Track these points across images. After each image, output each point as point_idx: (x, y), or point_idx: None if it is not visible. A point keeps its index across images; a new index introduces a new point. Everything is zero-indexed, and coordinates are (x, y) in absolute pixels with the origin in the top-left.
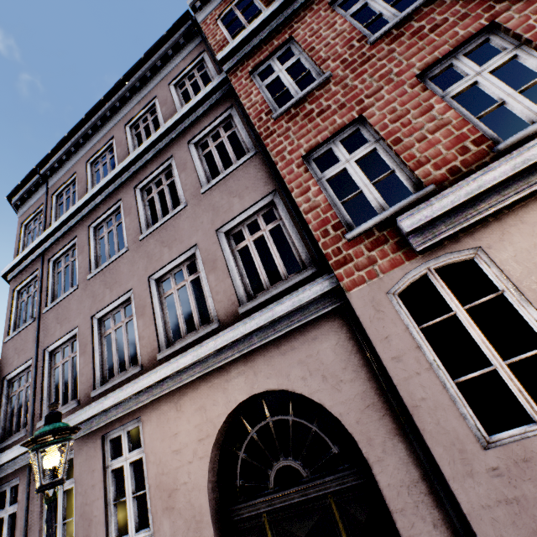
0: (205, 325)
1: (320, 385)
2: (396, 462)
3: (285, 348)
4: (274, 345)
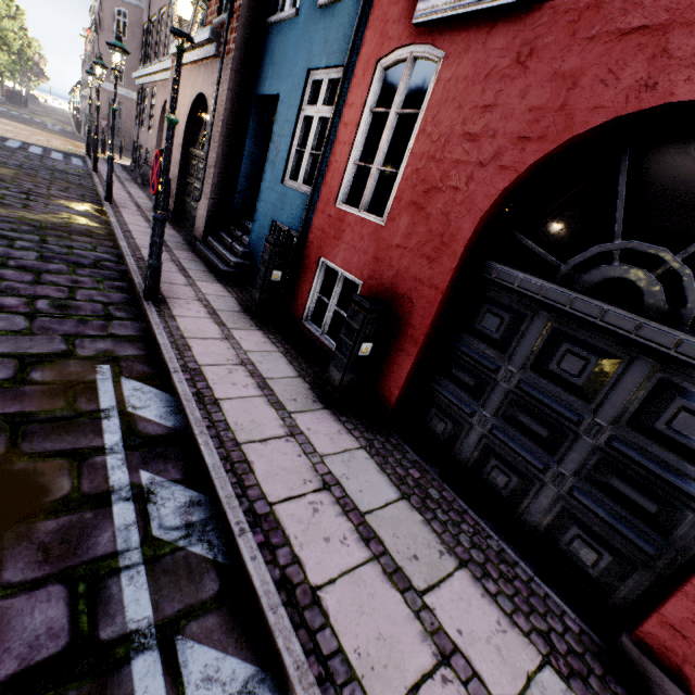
0: None
1: None
2: None
3: None
4: None
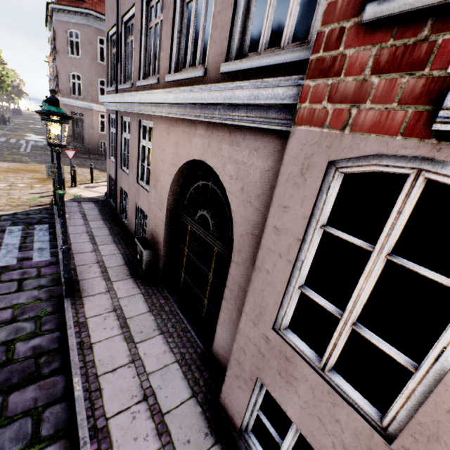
0: (202, 65)
1: (237, 192)
2: (243, 274)
3: (233, 140)
4: (229, 130)
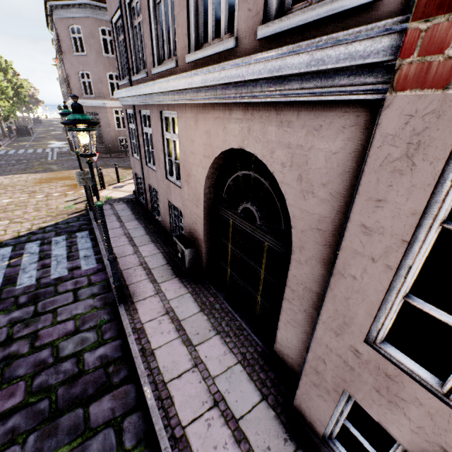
0: (229, 35)
1: (292, 182)
2: (309, 273)
3: (283, 121)
4: (275, 109)
